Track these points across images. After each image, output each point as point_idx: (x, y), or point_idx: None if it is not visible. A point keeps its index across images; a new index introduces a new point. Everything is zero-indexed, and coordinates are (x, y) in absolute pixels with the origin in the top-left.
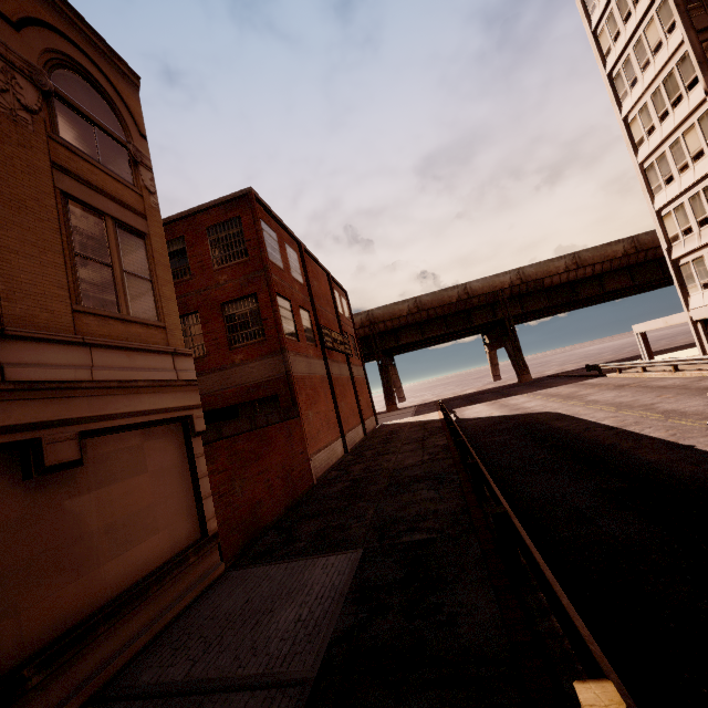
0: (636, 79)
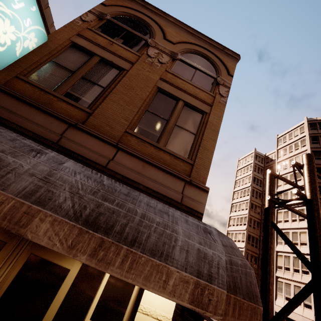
0: (236, 211)
